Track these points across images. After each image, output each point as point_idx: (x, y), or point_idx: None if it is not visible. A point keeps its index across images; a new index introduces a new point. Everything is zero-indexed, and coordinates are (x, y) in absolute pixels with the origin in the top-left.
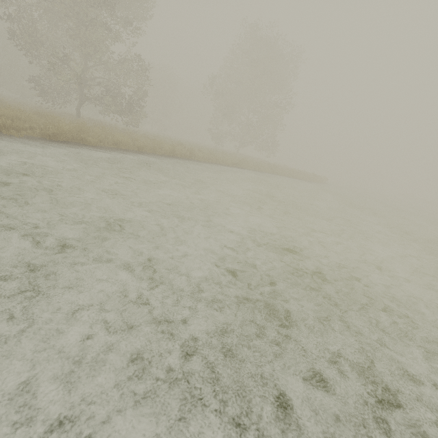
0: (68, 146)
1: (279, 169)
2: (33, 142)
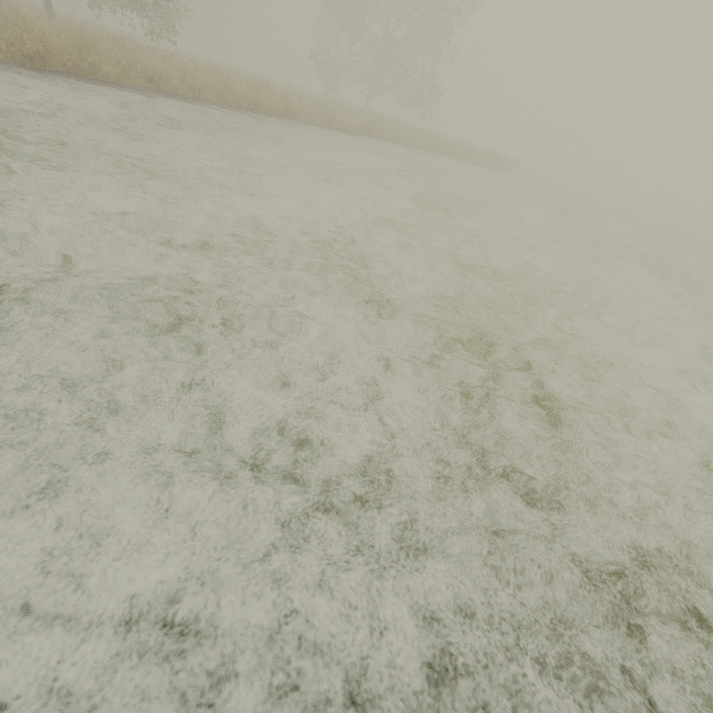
0: (72, 81)
1: (440, 142)
2: (10, 71)
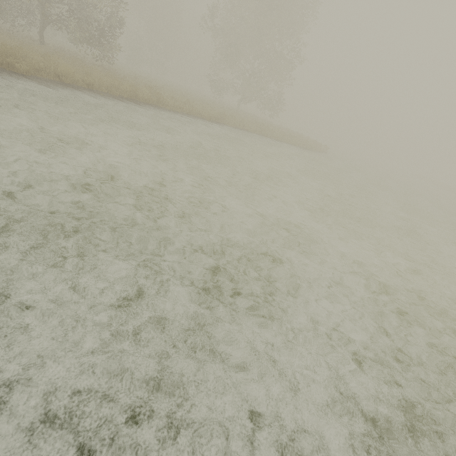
0: None
1: (269, 130)
2: None
